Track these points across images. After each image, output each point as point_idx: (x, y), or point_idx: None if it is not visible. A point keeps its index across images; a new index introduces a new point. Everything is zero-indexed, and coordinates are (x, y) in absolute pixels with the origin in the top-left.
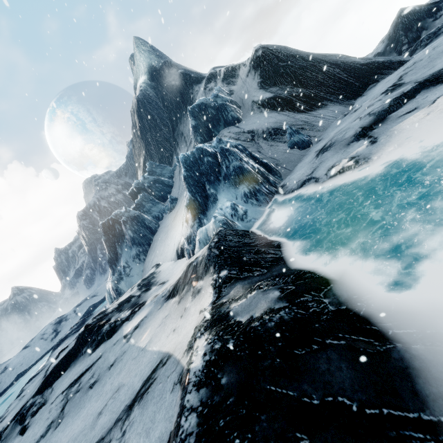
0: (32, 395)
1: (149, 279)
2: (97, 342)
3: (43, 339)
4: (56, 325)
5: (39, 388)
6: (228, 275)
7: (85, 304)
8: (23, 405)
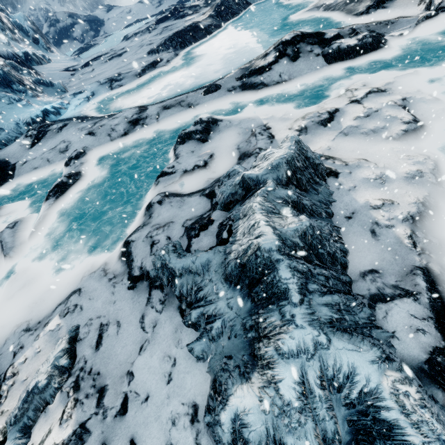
0: (152, 24)
1: (212, 0)
2: (176, 18)
3: (151, 3)
4: None
5: (154, 23)
6: (213, 15)
7: None
8: (149, 26)
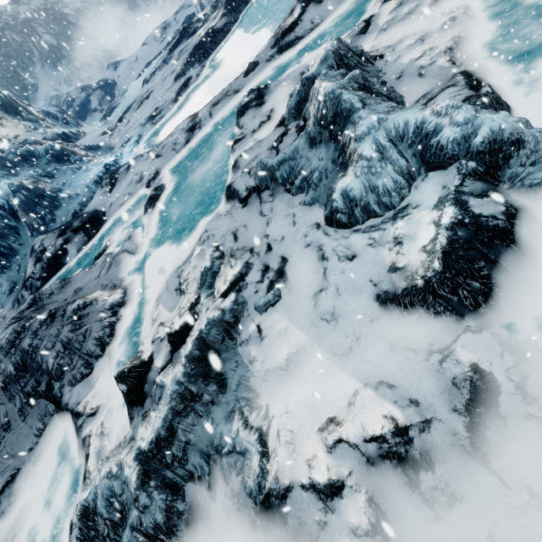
0: (166, 55)
1: (218, 3)
2: (188, 37)
3: (155, 40)
4: (162, 30)
5: (168, 53)
6: (225, 13)
7: (182, 14)
8: (164, 58)
